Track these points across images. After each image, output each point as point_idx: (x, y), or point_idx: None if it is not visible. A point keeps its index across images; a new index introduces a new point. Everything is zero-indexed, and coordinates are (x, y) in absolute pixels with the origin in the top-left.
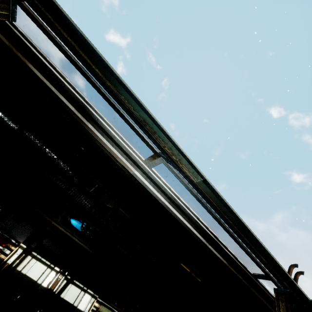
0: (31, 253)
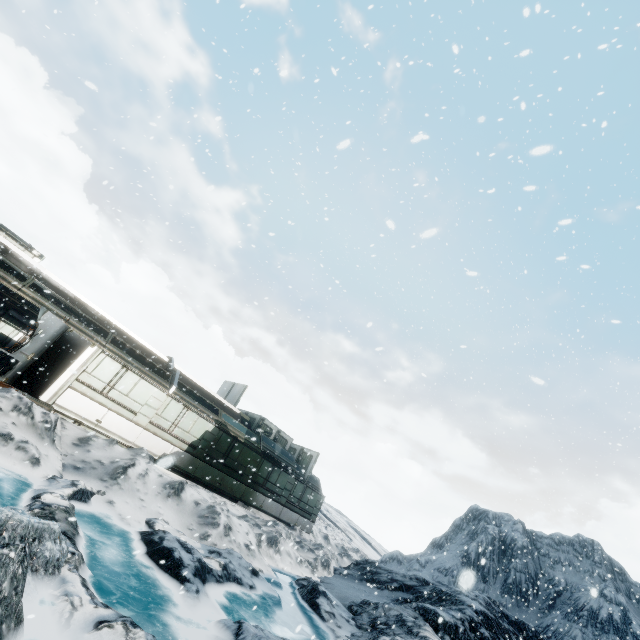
0: (1, 318)
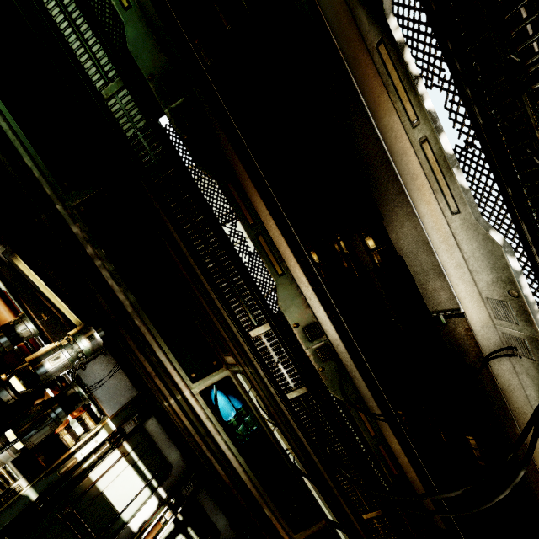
0: (121, 445)
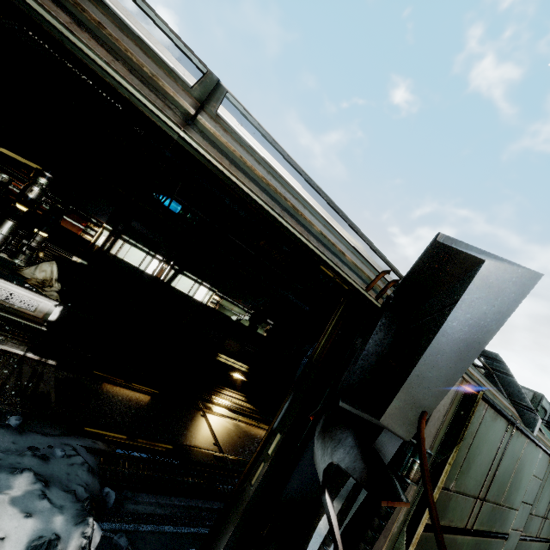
0: (121, 237)
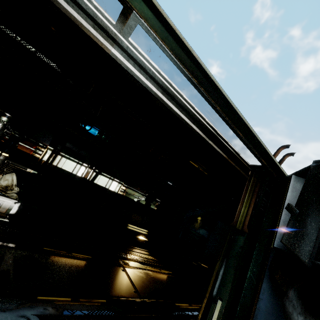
0: (60, 154)
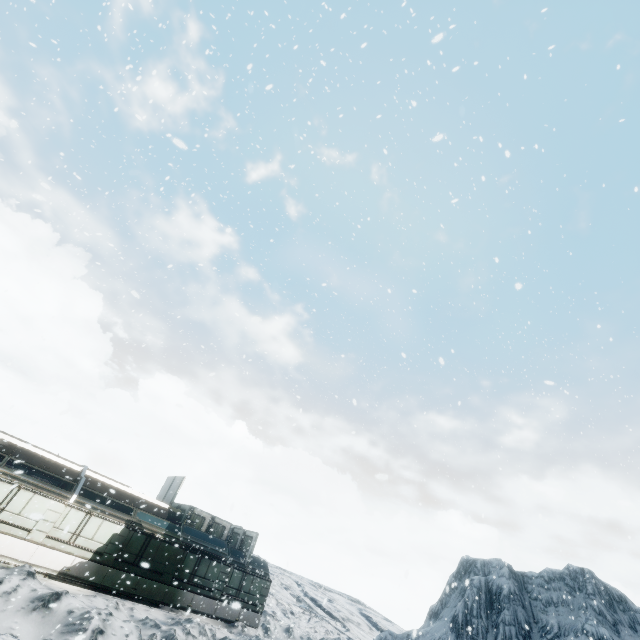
0: None
